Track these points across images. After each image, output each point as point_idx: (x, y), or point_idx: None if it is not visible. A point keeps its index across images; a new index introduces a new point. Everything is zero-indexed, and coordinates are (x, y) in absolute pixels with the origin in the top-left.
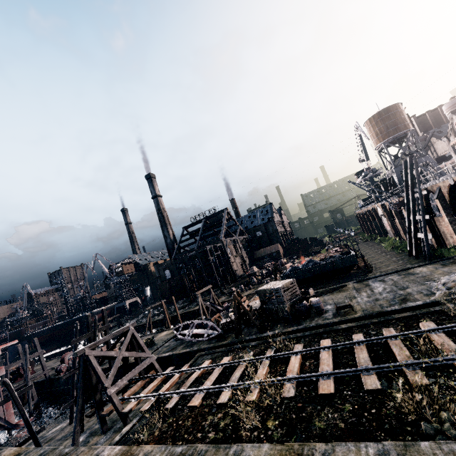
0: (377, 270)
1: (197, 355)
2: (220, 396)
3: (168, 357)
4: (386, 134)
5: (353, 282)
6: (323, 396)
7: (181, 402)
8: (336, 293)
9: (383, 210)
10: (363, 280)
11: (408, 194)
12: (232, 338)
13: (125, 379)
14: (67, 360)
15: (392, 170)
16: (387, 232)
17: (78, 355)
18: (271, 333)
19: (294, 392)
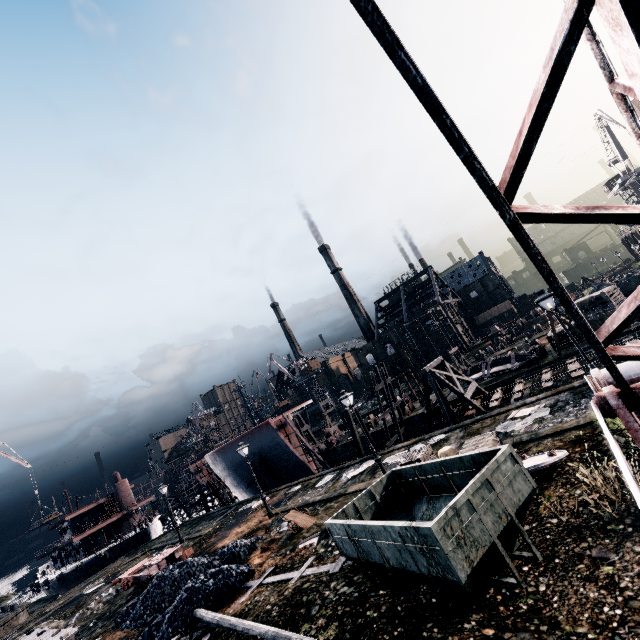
0: None
1: (517, 379)
2: None
3: (474, 393)
4: None
5: None
6: None
7: (557, 383)
8: None
9: None
10: None
11: None
12: (552, 358)
13: (469, 392)
14: (332, 434)
15: None
16: None
17: (426, 371)
18: None
19: None
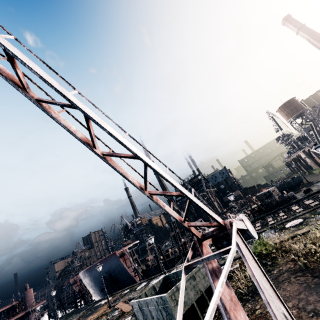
0: (316, 181)
1: None
2: (269, 223)
3: None
4: (292, 113)
5: (304, 187)
6: (316, 205)
7: None
8: (297, 193)
9: (305, 154)
10: (310, 185)
11: (318, 139)
12: (251, 220)
13: None
14: (149, 260)
15: (302, 131)
16: (312, 167)
17: None
18: (273, 210)
19: (303, 209)
